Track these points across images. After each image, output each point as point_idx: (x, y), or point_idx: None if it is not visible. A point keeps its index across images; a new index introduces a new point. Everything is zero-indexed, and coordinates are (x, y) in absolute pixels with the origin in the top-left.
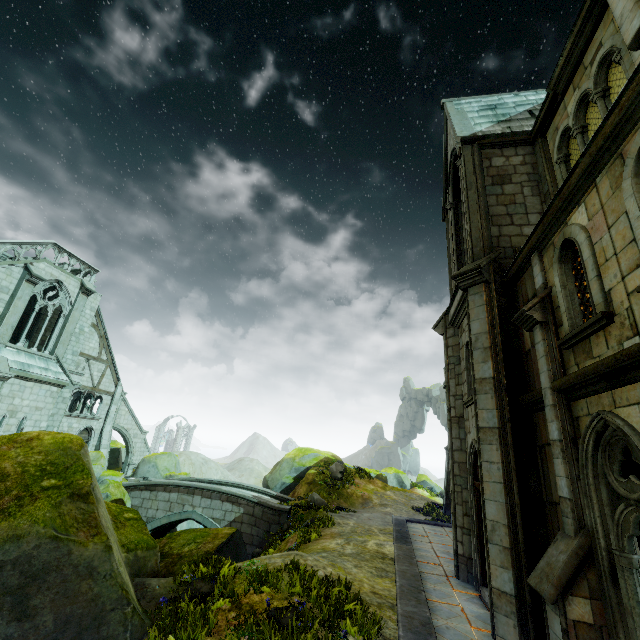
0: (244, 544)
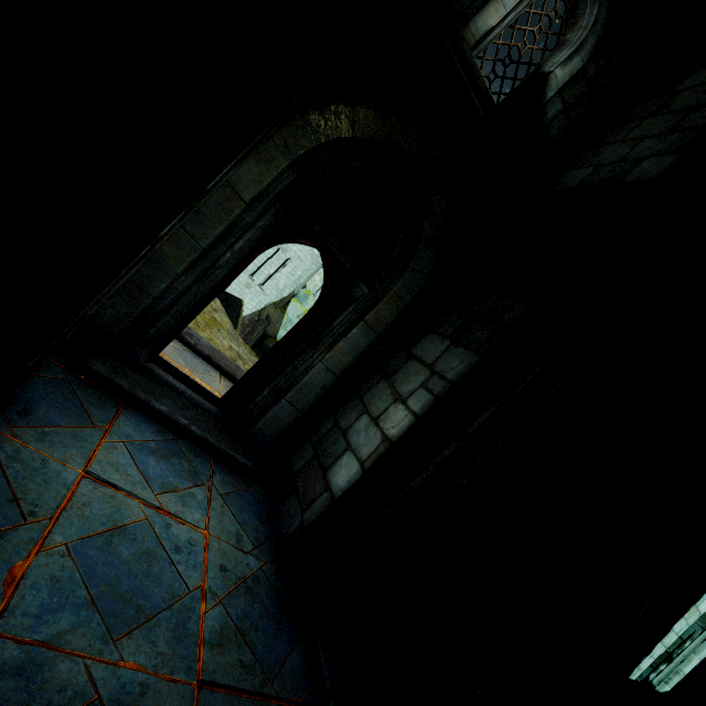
0: (238, 316)
